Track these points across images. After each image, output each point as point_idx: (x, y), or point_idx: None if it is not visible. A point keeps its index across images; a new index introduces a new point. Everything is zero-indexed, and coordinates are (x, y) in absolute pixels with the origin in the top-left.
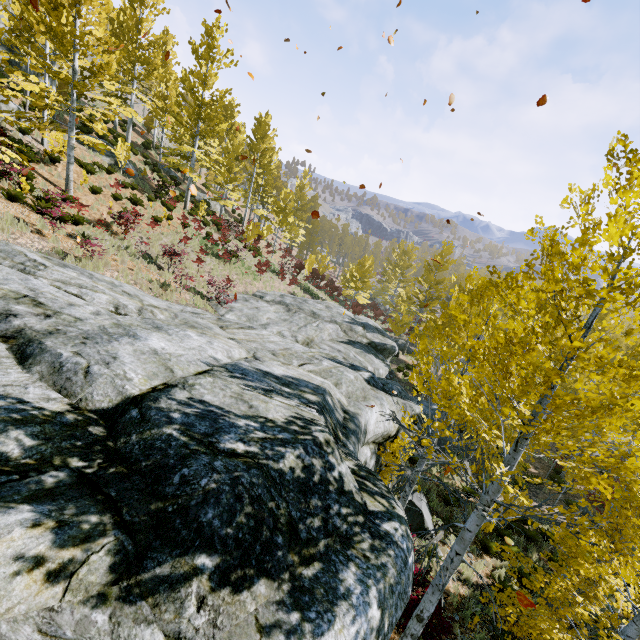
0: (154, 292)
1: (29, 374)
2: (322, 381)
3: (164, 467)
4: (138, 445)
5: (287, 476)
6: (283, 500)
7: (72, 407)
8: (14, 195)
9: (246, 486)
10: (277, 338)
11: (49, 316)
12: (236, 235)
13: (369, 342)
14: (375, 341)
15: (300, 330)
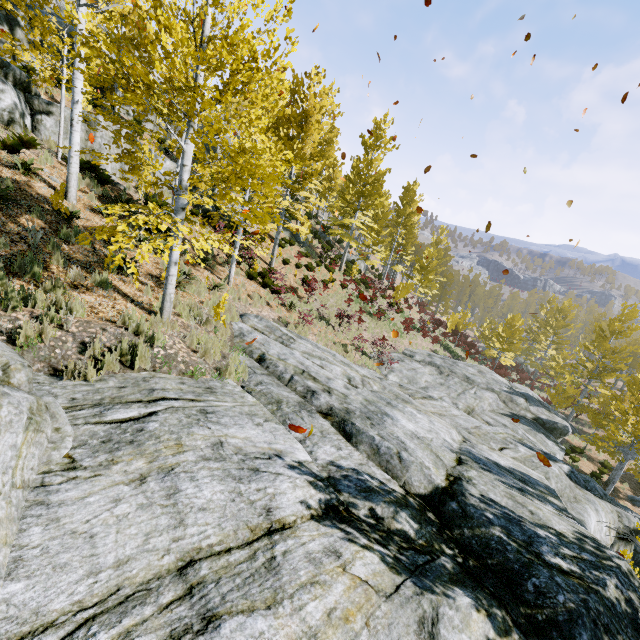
0: (339, 353)
1: (359, 452)
2: (538, 475)
3: (511, 570)
4: (474, 540)
5: (617, 607)
6: (625, 635)
7: (404, 490)
8: (252, 275)
9: (594, 612)
10: (456, 411)
11: (329, 392)
12: (380, 292)
13: (534, 417)
14: (542, 417)
15: (459, 397)
